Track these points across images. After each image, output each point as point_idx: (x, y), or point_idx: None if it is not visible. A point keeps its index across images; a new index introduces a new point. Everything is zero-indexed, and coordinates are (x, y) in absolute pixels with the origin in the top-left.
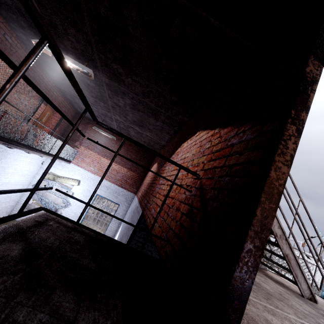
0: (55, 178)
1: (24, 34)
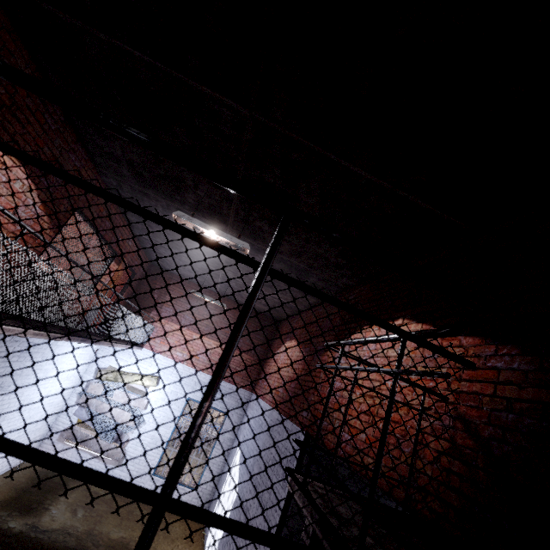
0: (119, 377)
1: (117, 180)
